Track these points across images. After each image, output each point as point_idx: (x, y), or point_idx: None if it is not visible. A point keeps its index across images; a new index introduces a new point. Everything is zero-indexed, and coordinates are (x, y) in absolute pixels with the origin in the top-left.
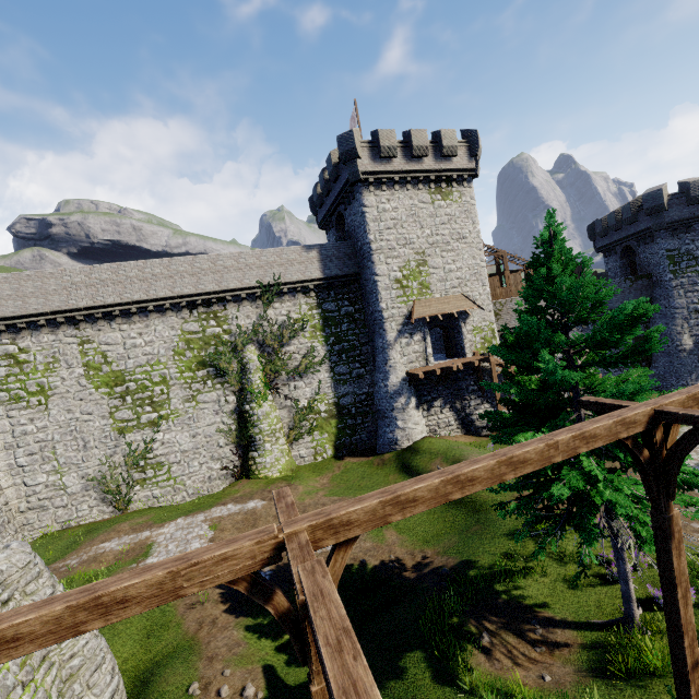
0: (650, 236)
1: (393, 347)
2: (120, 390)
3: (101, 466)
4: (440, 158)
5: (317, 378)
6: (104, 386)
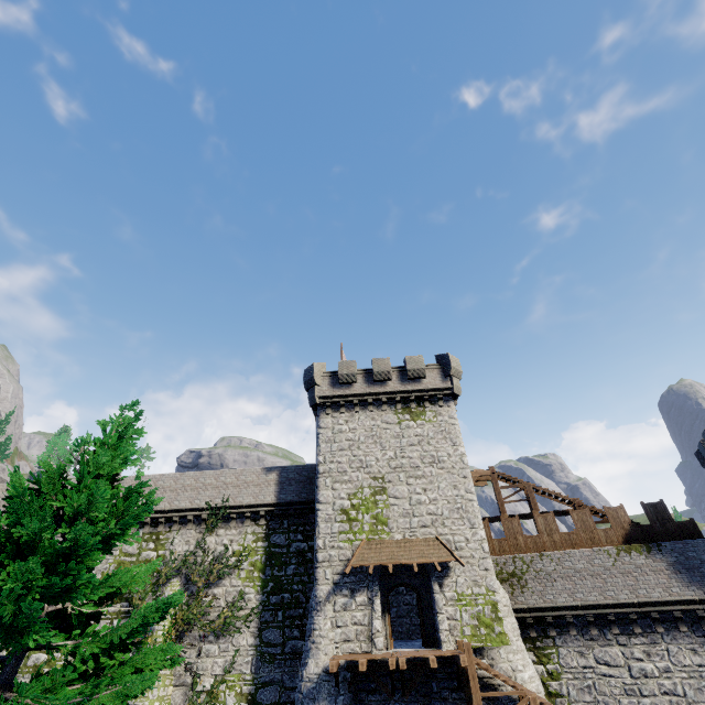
0: None
1: (322, 608)
2: None
3: None
4: (407, 380)
5: (237, 643)
6: None
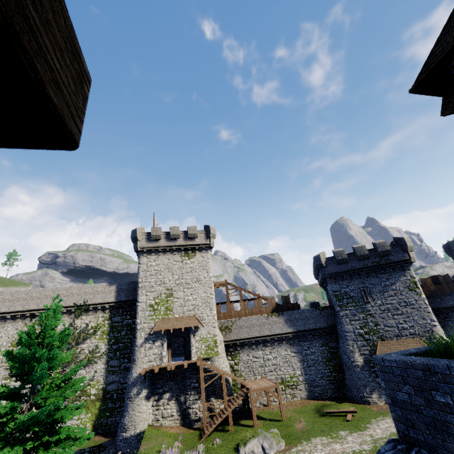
0: (325, 281)
1: (139, 350)
2: None
3: None
4: (188, 239)
5: (95, 368)
6: None
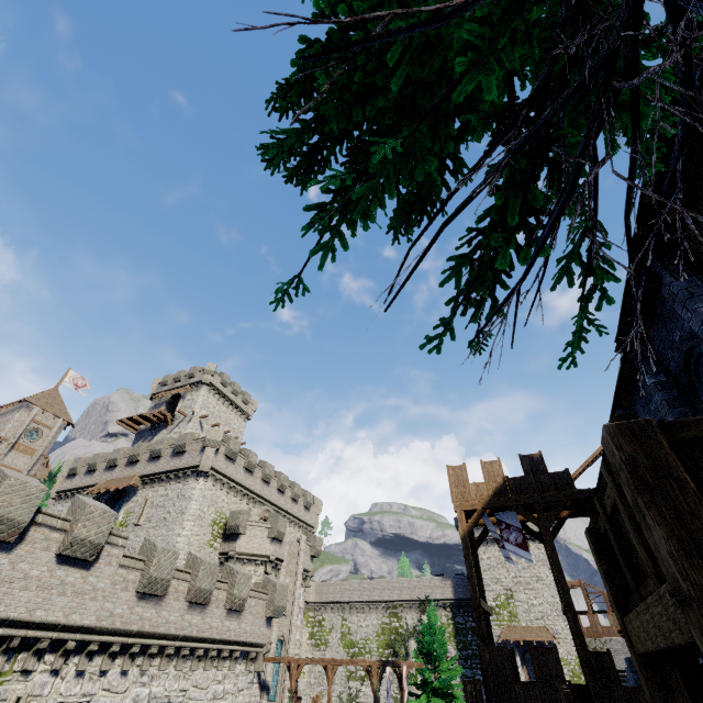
0: None
1: None
2: (352, 651)
3: (337, 698)
4: None
5: None
6: (346, 646)
